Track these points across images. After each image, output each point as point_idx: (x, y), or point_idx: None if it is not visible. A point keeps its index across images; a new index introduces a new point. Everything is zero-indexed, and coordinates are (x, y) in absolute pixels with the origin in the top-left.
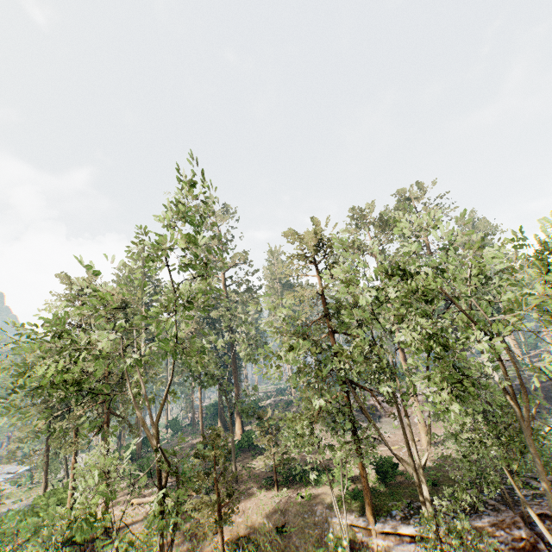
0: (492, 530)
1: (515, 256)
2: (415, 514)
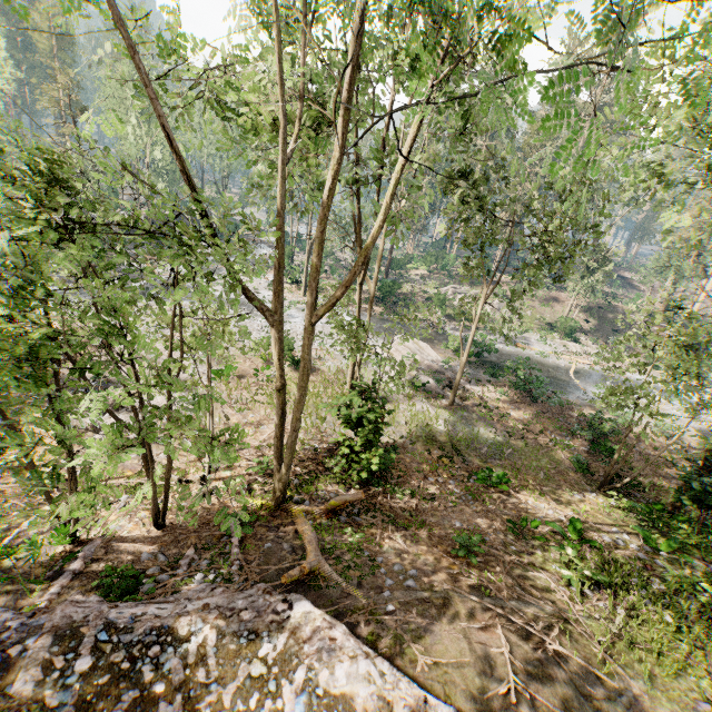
0: None
1: None
2: None
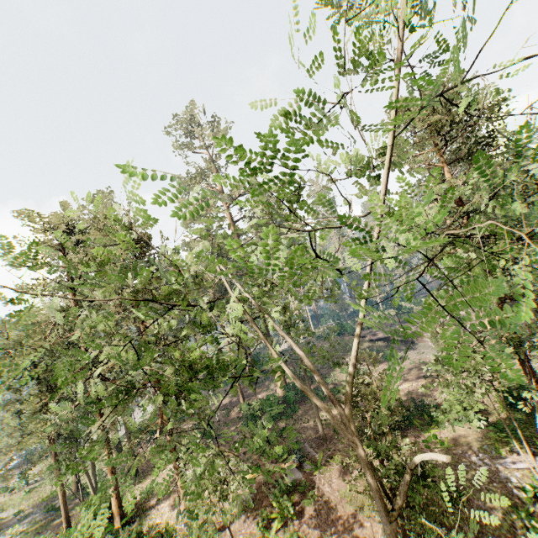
0: None
1: None
2: None
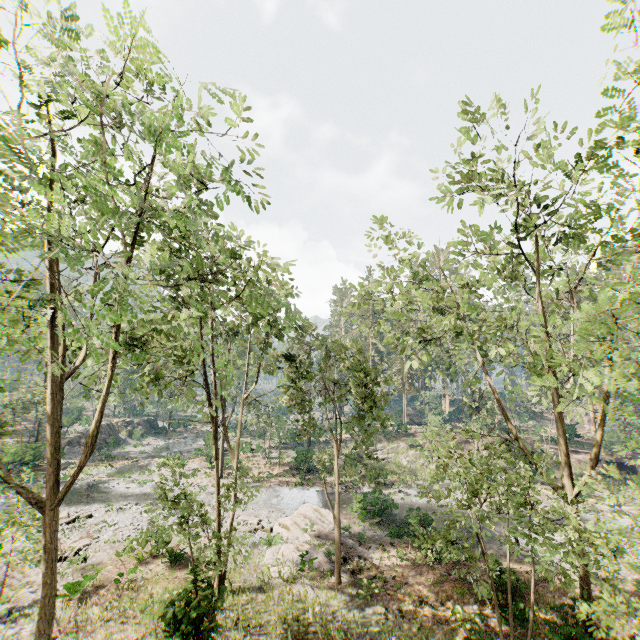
0: (632, 458)
1: None
2: (587, 449)
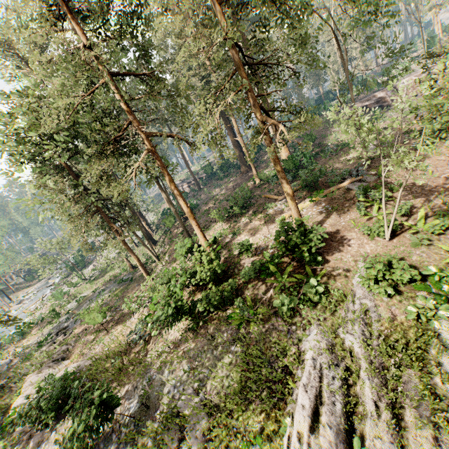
0: None
1: None
2: None
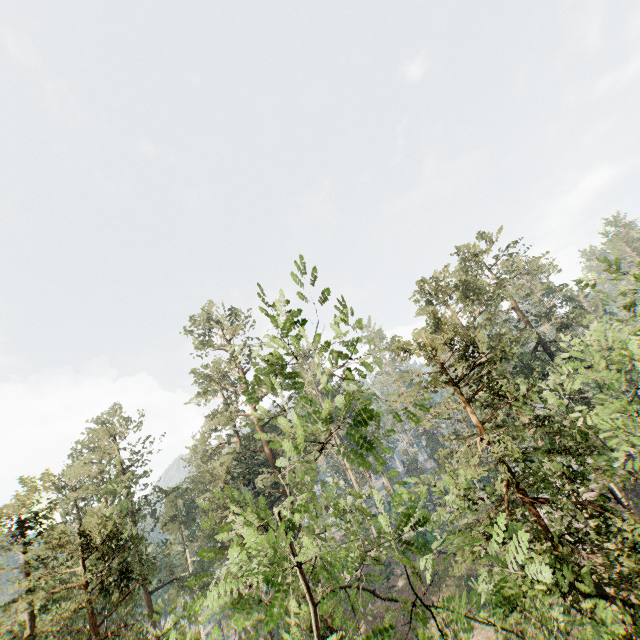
0: None
1: (582, 295)
2: None
